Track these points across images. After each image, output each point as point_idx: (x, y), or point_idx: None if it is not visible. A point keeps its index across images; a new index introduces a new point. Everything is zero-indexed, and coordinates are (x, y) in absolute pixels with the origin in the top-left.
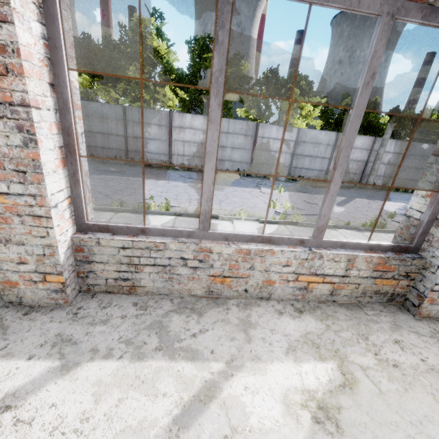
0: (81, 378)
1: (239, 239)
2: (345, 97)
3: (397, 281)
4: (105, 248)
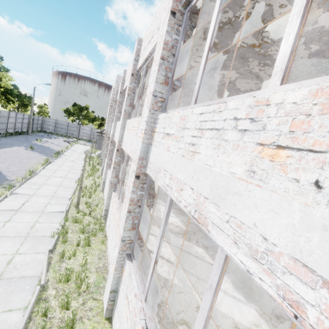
0: None
1: None
2: None
3: None
4: None
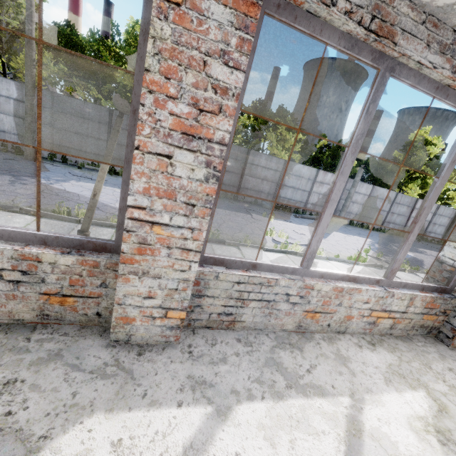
0: (243, 423)
1: (331, 277)
2: (322, 138)
3: (437, 317)
4: (221, 282)
